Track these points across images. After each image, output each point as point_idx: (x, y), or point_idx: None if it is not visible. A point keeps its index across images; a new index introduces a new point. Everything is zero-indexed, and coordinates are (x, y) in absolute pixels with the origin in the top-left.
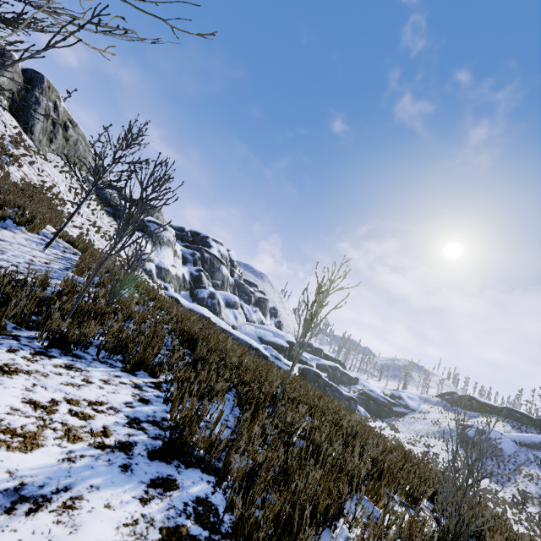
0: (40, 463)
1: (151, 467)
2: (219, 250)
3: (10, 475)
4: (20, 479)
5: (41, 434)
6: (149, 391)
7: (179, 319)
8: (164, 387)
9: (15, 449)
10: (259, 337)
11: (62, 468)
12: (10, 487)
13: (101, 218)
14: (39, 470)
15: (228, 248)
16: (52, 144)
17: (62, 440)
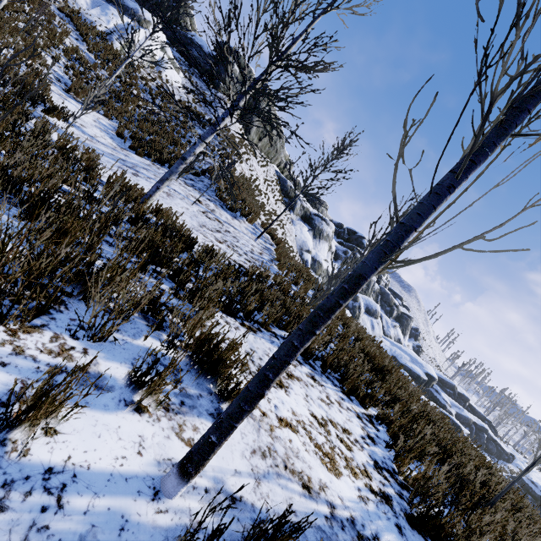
0: (349, 495)
1: (416, 539)
2: None
3: (341, 502)
4: (348, 510)
5: (335, 458)
6: (368, 426)
7: (359, 336)
8: (375, 424)
9: (330, 470)
10: (394, 356)
11: (363, 508)
12: (348, 516)
13: (280, 208)
14: (352, 503)
15: None
16: (260, 142)
17: (349, 472)
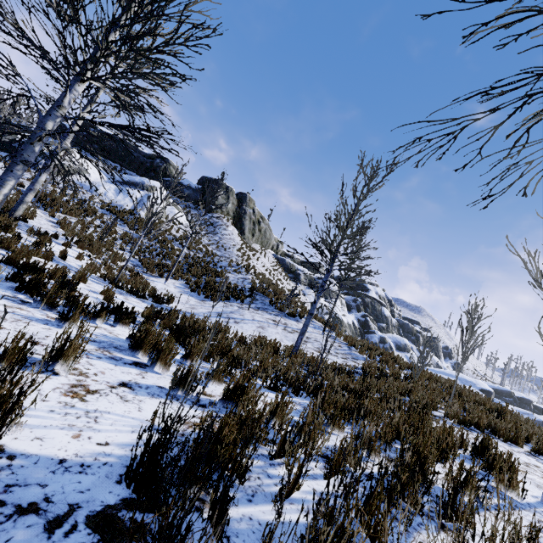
0: None
1: None
2: (376, 292)
3: None
4: None
5: None
6: (537, 459)
7: (458, 389)
8: (536, 456)
9: None
10: None
11: None
12: None
13: (290, 285)
14: None
15: (383, 288)
16: (254, 237)
17: None
